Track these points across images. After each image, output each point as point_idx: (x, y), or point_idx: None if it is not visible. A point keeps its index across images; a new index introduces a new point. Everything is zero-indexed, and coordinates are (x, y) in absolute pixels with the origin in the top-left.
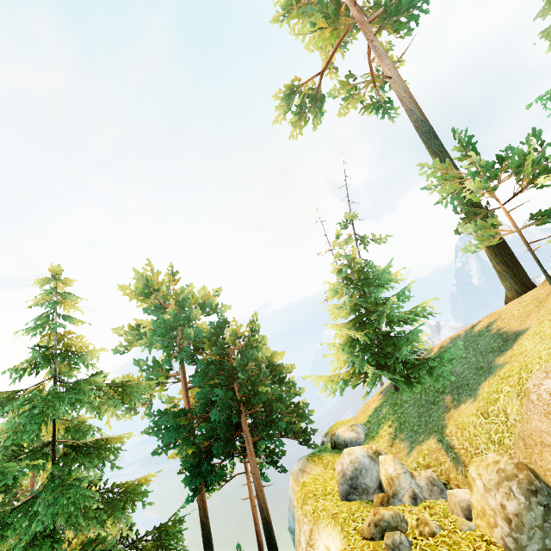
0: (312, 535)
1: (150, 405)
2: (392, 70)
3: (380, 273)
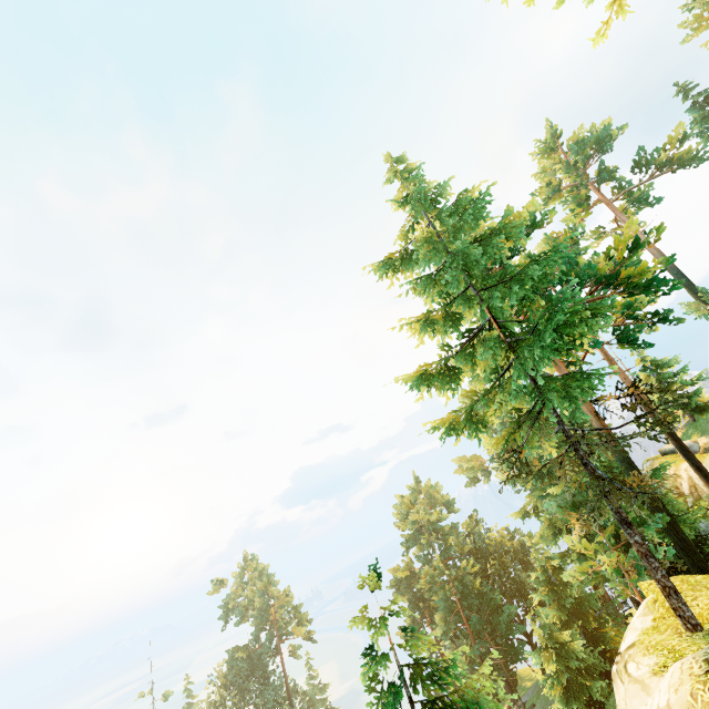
0: (676, 469)
1: (488, 473)
2: (640, 235)
3: (668, 361)
